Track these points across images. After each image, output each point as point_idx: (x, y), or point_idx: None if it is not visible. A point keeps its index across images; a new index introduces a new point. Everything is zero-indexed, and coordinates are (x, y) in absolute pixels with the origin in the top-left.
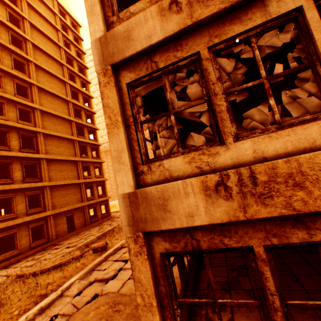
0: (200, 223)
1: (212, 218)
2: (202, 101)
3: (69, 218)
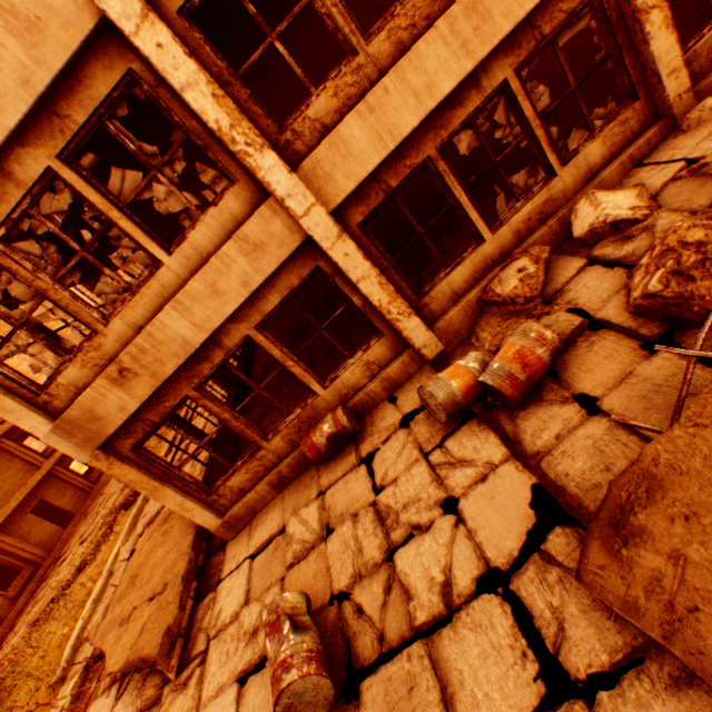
0: (136, 408)
1: (141, 399)
2: (41, 300)
3: (43, 511)
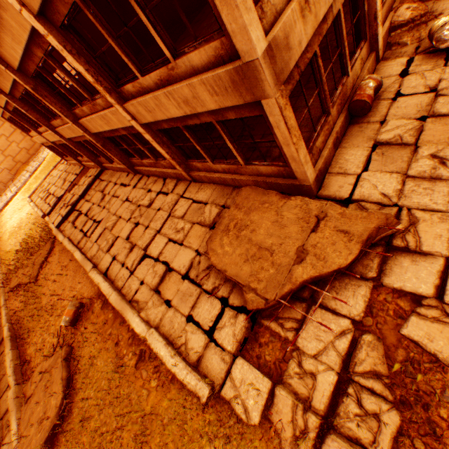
0: (304, 47)
1: (307, 38)
2: None
3: None
